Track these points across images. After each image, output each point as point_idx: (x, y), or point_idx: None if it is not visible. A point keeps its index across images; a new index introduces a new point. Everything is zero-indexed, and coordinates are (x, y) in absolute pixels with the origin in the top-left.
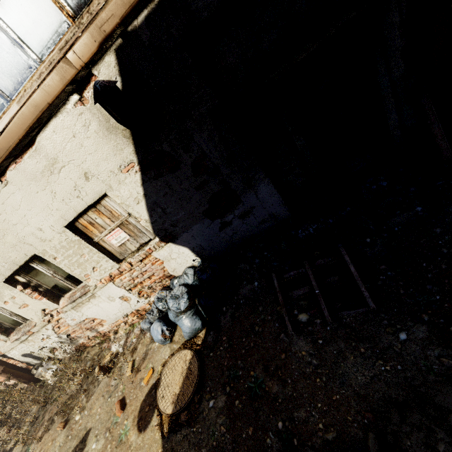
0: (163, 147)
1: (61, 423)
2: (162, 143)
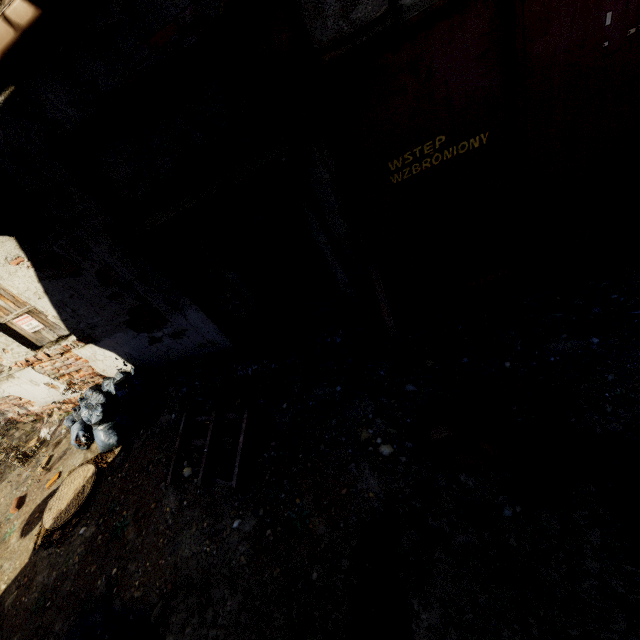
0: (55, 250)
1: None
2: (52, 245)
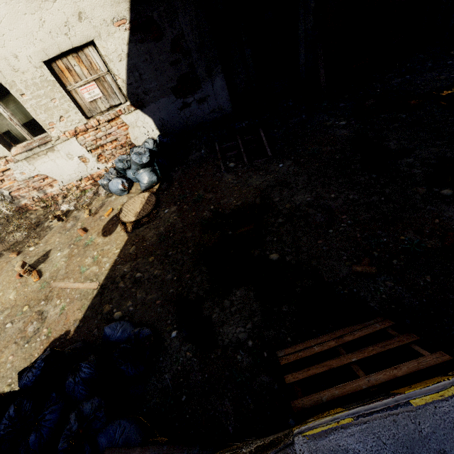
0: (153, 16)
1: (13, 252)
2: (153, 11)
